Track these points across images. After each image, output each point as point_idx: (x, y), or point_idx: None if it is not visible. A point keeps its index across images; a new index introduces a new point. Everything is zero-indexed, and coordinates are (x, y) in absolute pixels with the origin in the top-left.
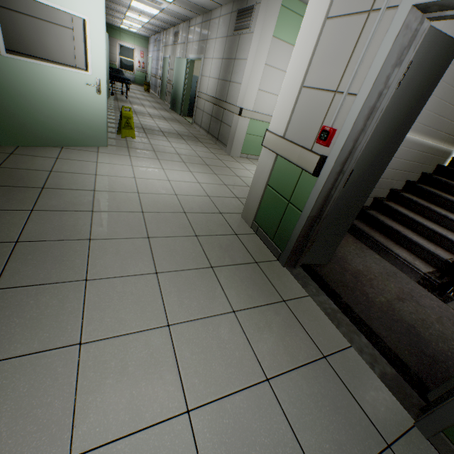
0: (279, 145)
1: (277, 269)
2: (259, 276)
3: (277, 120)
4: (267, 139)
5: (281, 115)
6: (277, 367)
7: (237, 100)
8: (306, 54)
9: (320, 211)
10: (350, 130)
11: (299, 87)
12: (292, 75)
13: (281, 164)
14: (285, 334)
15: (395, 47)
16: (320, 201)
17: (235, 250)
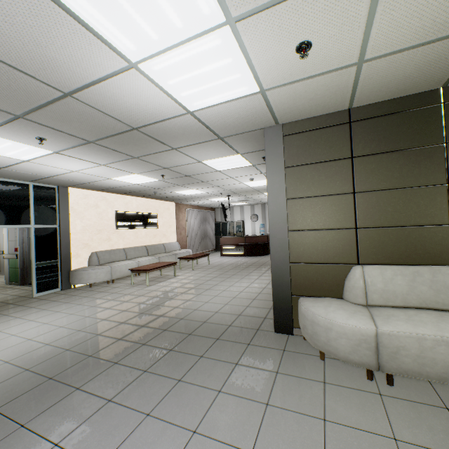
0: (8, 256)
1: (18, 286)
2: (9, 288)
3: (6, 250)
4: (5, 256)
5: (6, 249)
6: (9, 293)
7: (1, 248)
8: (7, 234)
9: (24, 266)
10: (19, 247)
11: (8, 241)
12: (6, 239)
13: (11, 260)
14: (14, 291)
15: (20, 232)
16: (22, 263)
17: (0, 288)
